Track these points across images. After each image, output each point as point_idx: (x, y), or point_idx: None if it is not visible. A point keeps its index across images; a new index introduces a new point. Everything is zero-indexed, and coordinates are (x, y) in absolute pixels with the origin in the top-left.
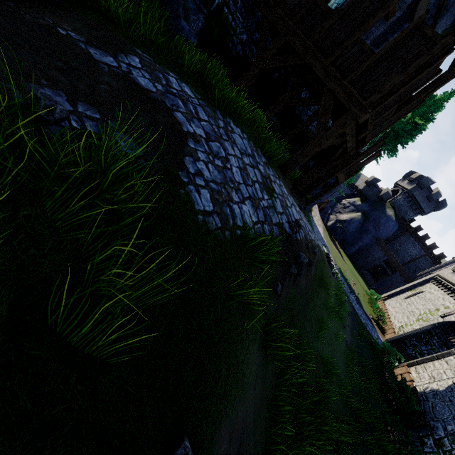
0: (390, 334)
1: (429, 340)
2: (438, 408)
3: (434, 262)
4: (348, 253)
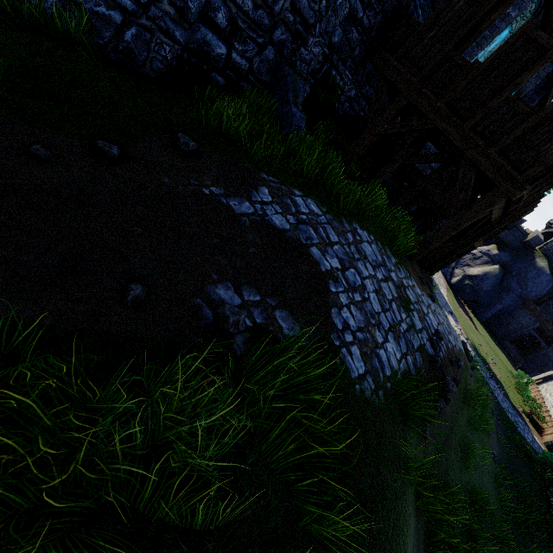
0: (551, 435)
1: None
2: None
3: None
4: (481, 318)
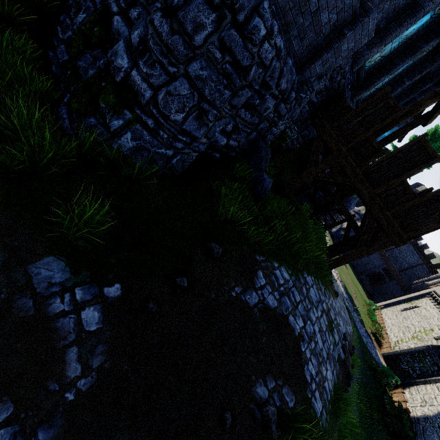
0: (386, 348)
1: (422, 359)
2: (428, 432)
3: (431, 271)
4: None
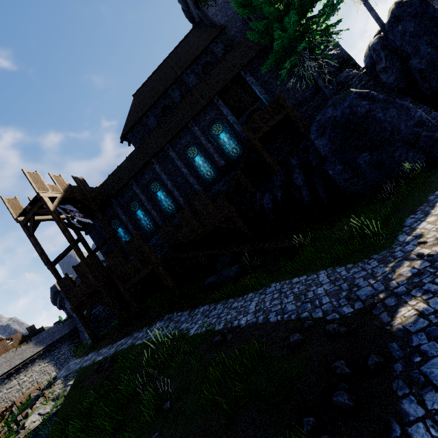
0: None
1: None
2: None
3: None
4: None
